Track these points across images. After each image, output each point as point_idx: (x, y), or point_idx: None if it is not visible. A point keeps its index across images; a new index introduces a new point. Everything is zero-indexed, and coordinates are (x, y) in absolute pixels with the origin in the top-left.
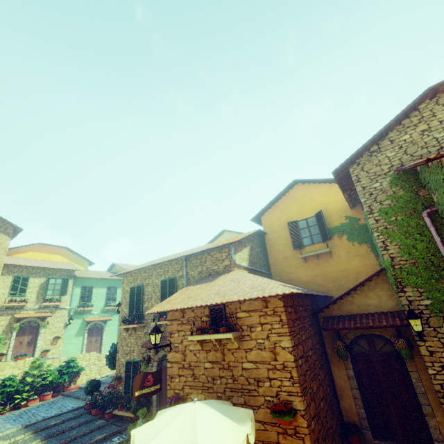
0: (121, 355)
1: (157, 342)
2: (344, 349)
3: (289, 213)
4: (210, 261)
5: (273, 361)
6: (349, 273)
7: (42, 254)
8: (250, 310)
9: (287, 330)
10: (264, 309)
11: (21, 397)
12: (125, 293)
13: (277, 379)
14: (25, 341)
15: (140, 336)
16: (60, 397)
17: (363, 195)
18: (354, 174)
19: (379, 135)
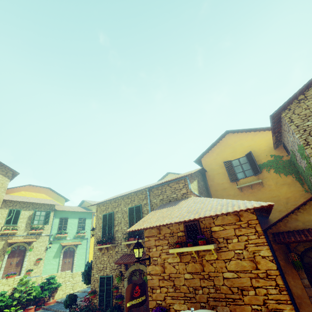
0: (96, 271)
1: (140, 255)
2: (300, 260)
3: (224, 155)
4: (169, 191)
5: (255, 270)
6: (280, 199)
7: (31, 193)
8: (224, 224)
9: (264, 240)
10: (238, 222)
11: (9, 311)
12: (98, 219)
13: (262, 287)
14: (14, 262)
15: (112, 254)
16: (41, 311)
17: (297, 131)
18: (287, 117)
19: (305, 87)
